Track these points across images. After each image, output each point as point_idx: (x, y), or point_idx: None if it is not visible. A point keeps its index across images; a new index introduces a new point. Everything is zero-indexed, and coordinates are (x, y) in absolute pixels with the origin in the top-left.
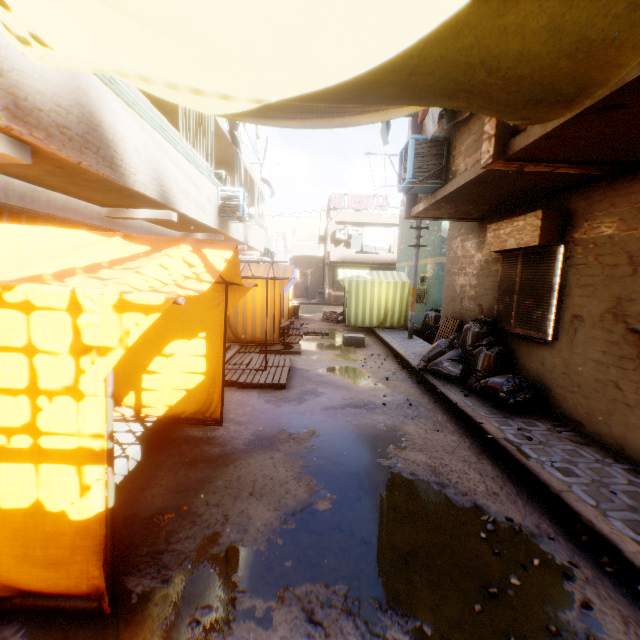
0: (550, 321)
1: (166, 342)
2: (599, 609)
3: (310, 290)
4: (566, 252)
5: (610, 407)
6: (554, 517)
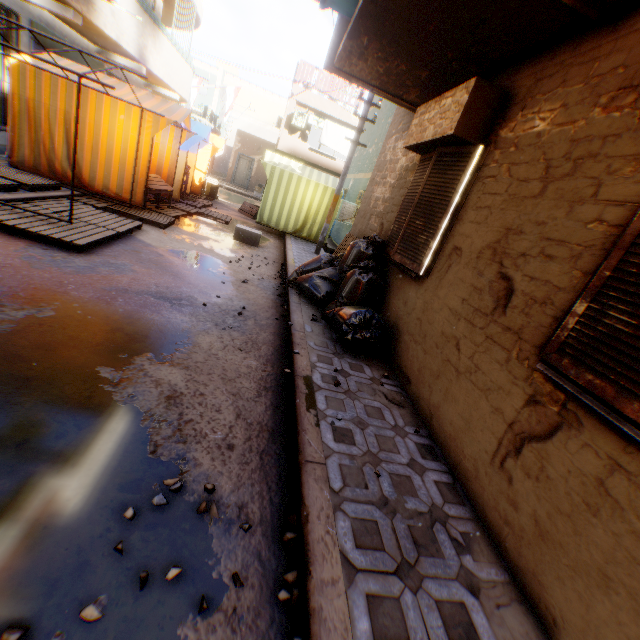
0: (431, 251)
1: None
2: None
3: (253, 181)
4: (483, 158)
5: (442, 369)
6: (283, 494)
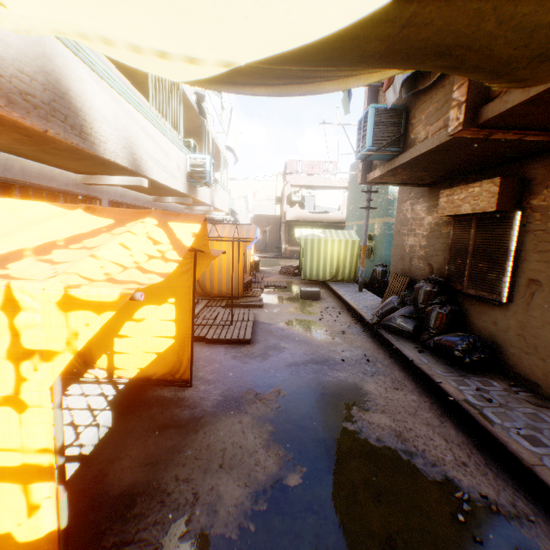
0: (505, 284)
1: (136, 307)
2: None
3: (268, 245)
4: (523, 218)
5: None
6: (528, 492)
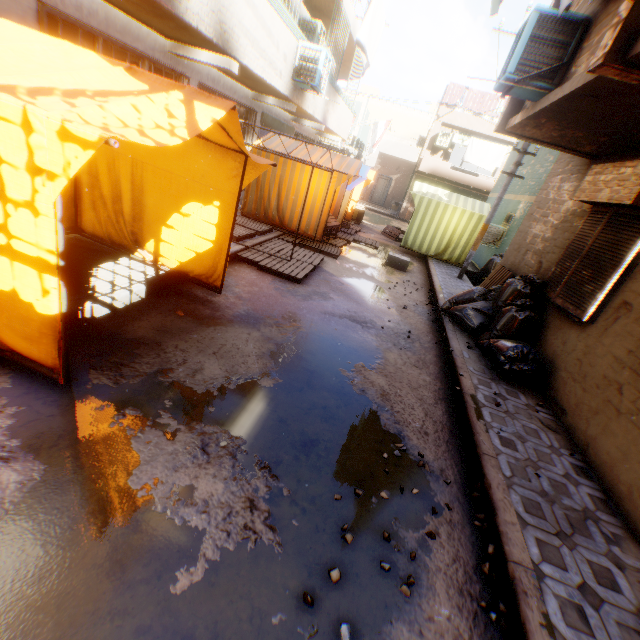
0: (596, 301)
1: (185, 201)
2: (441, 543)
3: (389, 199)
4: None
5: (600, 407)
6: (466, 471)
